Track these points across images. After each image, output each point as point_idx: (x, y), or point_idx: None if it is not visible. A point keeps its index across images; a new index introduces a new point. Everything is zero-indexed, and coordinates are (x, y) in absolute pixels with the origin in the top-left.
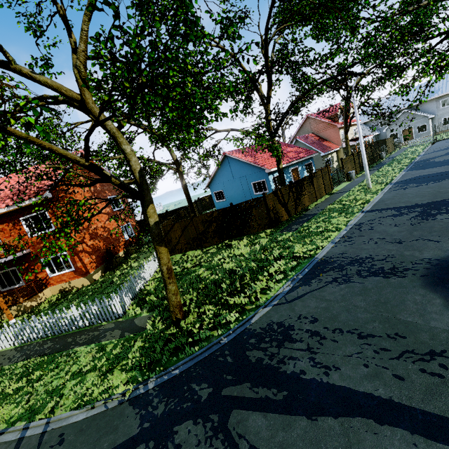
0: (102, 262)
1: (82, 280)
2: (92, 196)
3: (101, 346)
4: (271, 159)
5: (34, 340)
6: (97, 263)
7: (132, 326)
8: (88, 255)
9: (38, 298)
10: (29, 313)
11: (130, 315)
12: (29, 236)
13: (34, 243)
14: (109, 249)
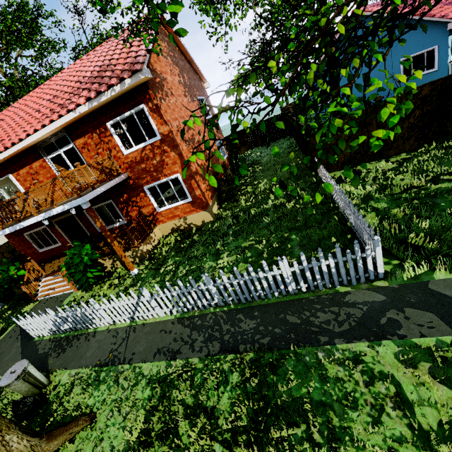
0: (214, 190)
1: (202, 215)
2: (184, 91)
3: (428, 353)
4: (447, 7)
5: (203, 309)
6: (211, 191)
7: (451, 304)
8: (202, 179)
9: (151, 240)
10: (148, 260)
11: (404, 276)
12: (123, 153)
13: (132, 164)
14: (217, 172)
